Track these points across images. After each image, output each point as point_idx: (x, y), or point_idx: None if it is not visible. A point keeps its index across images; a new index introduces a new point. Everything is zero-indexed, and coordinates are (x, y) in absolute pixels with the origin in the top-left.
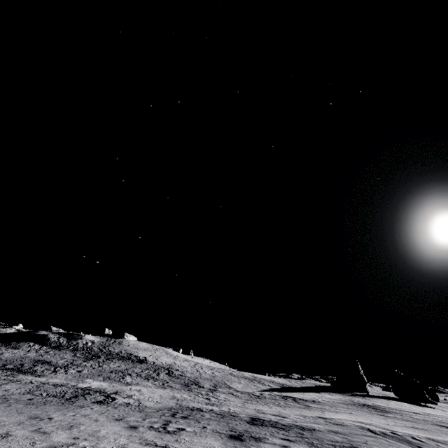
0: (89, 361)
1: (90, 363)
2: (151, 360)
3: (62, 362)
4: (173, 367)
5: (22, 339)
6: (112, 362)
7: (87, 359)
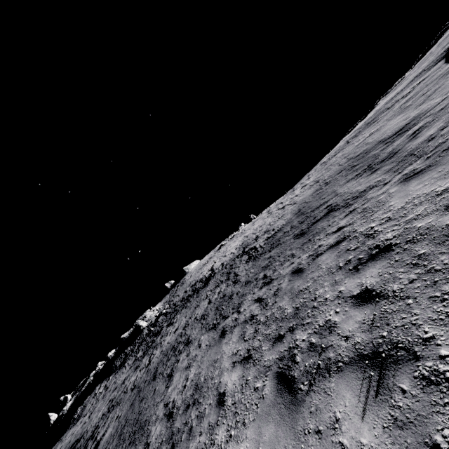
0: (142, 361)
1: (139, 369)
2: (219, 265)
3: (99, 416)
4: (247, 242)
5: (93, 389)
6: (171, 329)
7: (142, 357)
